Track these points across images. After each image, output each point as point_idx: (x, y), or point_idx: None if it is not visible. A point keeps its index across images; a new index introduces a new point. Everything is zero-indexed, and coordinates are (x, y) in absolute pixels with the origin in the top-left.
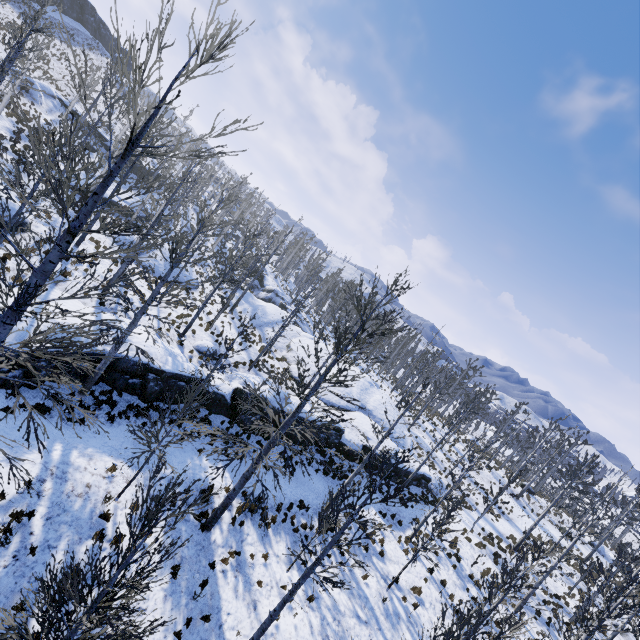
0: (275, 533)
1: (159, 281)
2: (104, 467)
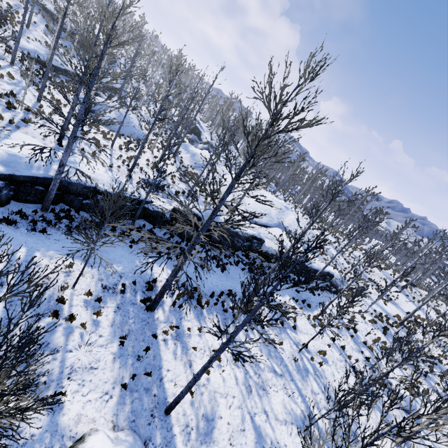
0: (208, 313)
1: (114, 133)
2: (63, 265)
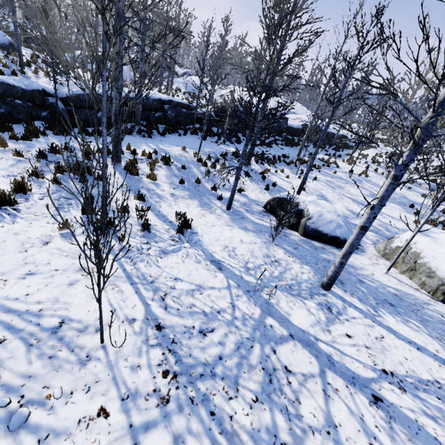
0: (279, 166)
1: None
2: (179, 150)
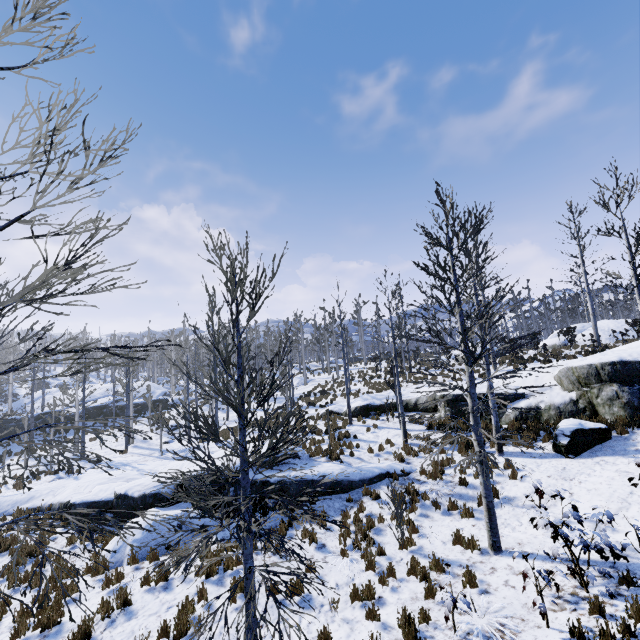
0: None
1: None
2: None
